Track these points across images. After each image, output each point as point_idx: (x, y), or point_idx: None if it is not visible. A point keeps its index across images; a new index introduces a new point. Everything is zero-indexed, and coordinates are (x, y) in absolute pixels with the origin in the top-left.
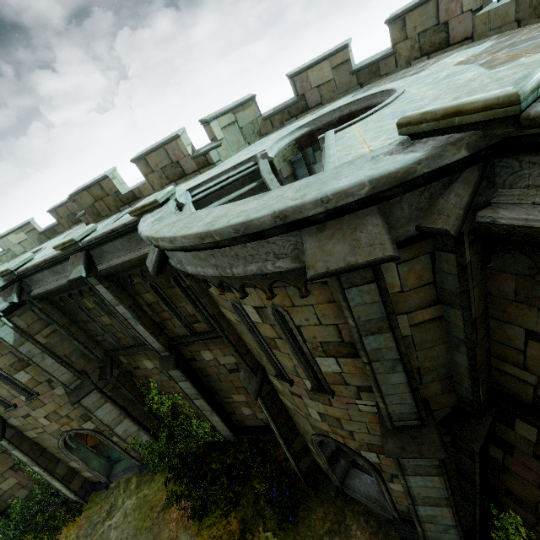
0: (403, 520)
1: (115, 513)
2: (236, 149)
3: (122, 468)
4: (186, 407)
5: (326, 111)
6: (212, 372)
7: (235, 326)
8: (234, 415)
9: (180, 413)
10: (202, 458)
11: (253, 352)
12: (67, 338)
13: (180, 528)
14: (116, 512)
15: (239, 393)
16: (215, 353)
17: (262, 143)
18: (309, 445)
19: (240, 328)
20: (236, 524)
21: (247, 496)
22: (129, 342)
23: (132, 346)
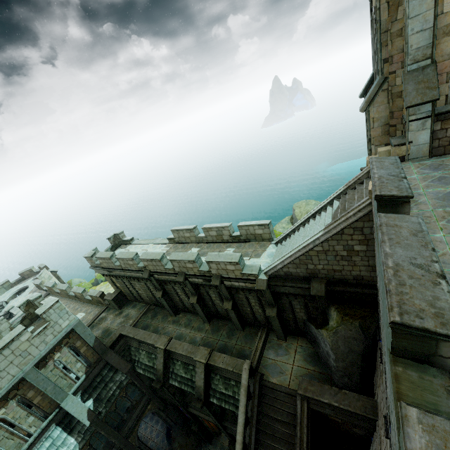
0: None
1: None
2: (3, 293)
3: None
4: None
5: (23, 286)
6: None
7: None
8: None
9: None
10: None
11: None
12: None
13: None
14: None
15: None
16: None
17: (10, 292)
18: None
19: None
20: None
21: None
22: None
23: None
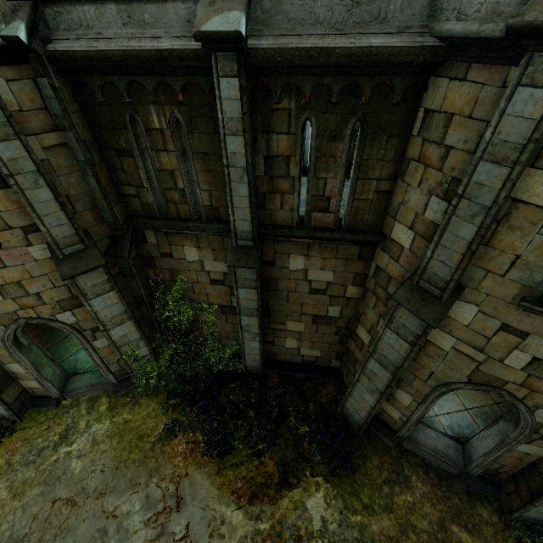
0: (477, 476)
1: (75, 438)
2: None
3: (85, 384)
4: (208, 324)
5: None
6: (284, 287)
7: (514, 215)
8: (270, 345)
9: (192, 329)
10: (218, 387)
11: (479, 263)
12: (79, 169)
13: (191, 465)
14: (78, 437)
15: (299, 321)
16: (310, 263)
17: None
18: (394, 393)
19: (536, 217)
20: (274, 465)
21: (284, 436)
22: (181, 211)
23: (184, 219)
